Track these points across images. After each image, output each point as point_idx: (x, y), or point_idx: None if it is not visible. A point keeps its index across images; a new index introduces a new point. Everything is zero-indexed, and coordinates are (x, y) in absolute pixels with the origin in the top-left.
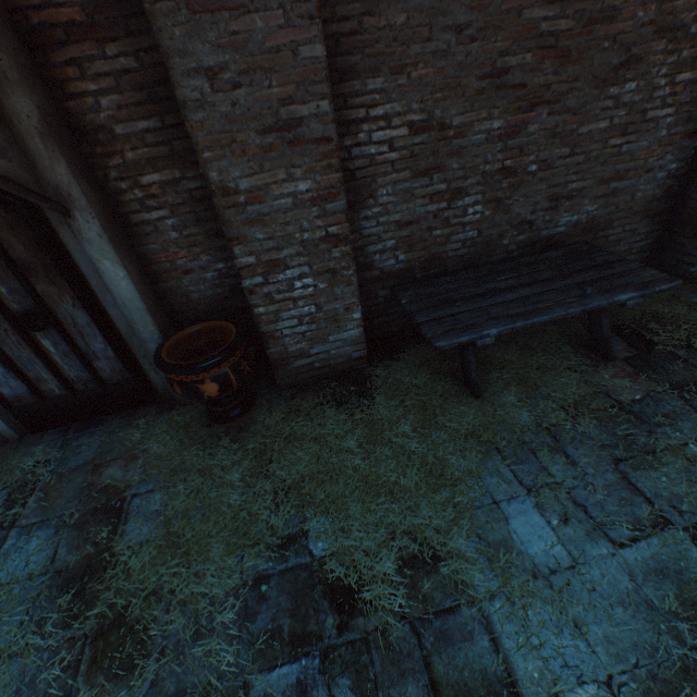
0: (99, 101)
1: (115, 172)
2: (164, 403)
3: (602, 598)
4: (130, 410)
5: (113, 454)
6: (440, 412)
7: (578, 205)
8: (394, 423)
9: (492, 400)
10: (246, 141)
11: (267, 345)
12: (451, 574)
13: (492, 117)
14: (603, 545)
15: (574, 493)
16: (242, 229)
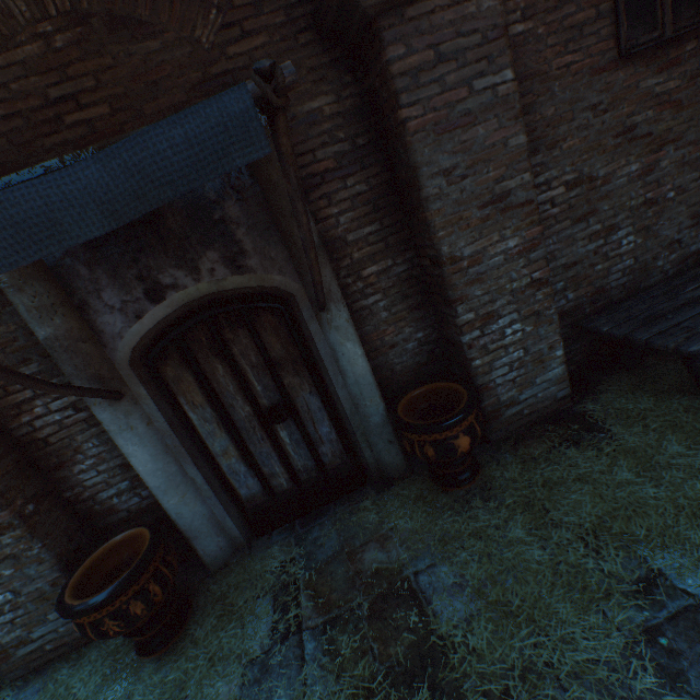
0: (338, 220)
1: (344, 271)
2: (377, 482)
3: None
4: (344, 495)
5: (360, 539)
6: None
7: None
8: (657, 446)
9: None
10: (469, 216)
11: (481, 398)
12: None
13: (629, 162)
14: None
15: None
16: (463, 289)
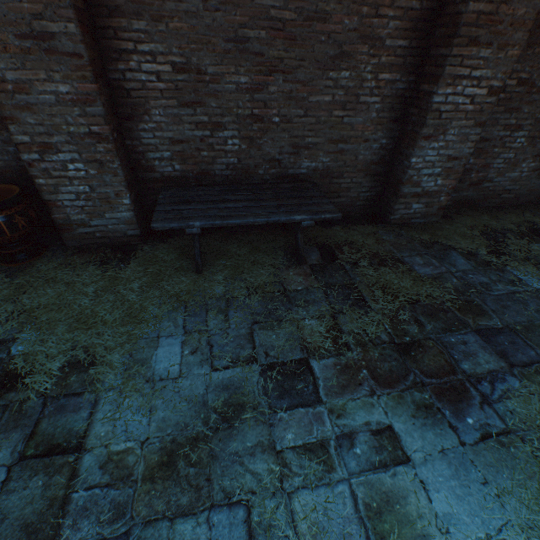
0: None
1: None
2: None
3: (180, 397)
4: None
5: None
6: (167, 279)
7: (315, 155)
8: (131, 281)
9: (207, 276)
10: (7, 40)
11: (52, 211)
12: (94, 374)
13: (240, 73)
14: (206, 368)
15: (213, 338)
16: (14, 112)
